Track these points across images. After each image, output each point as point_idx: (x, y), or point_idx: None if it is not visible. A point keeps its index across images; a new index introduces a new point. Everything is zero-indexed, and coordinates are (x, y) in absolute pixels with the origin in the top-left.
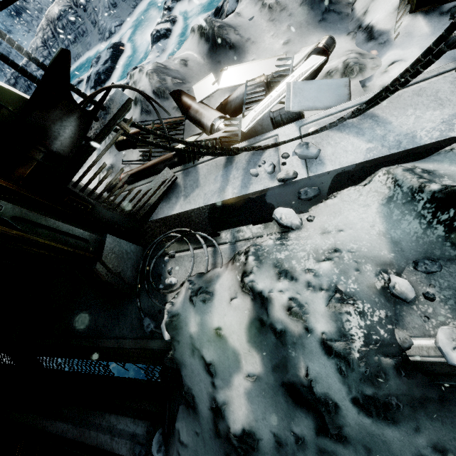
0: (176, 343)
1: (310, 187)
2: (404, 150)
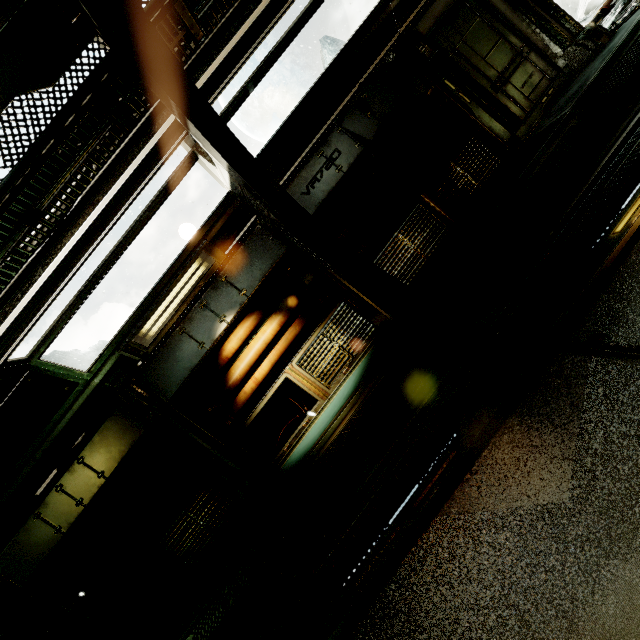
0: None
1: None
2: None
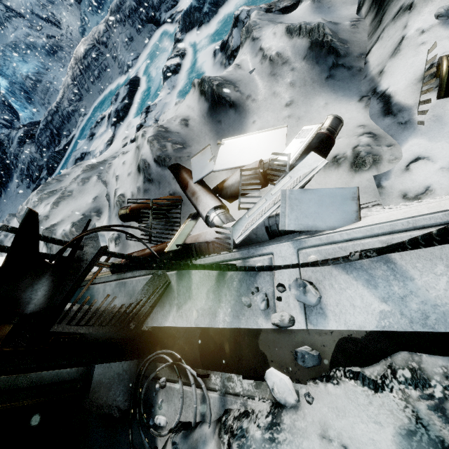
0: None
1: (309, 345)
2: (432, 332)
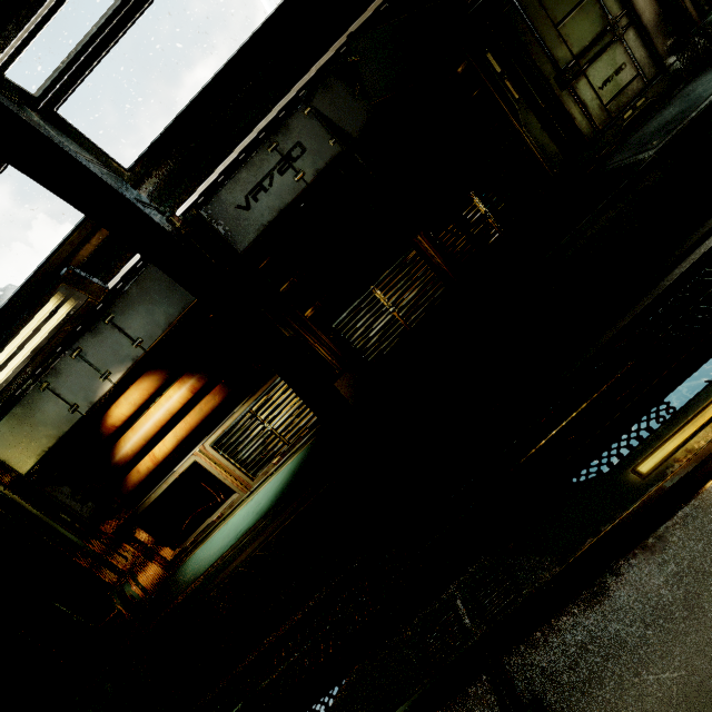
0: None
1: None
2: None
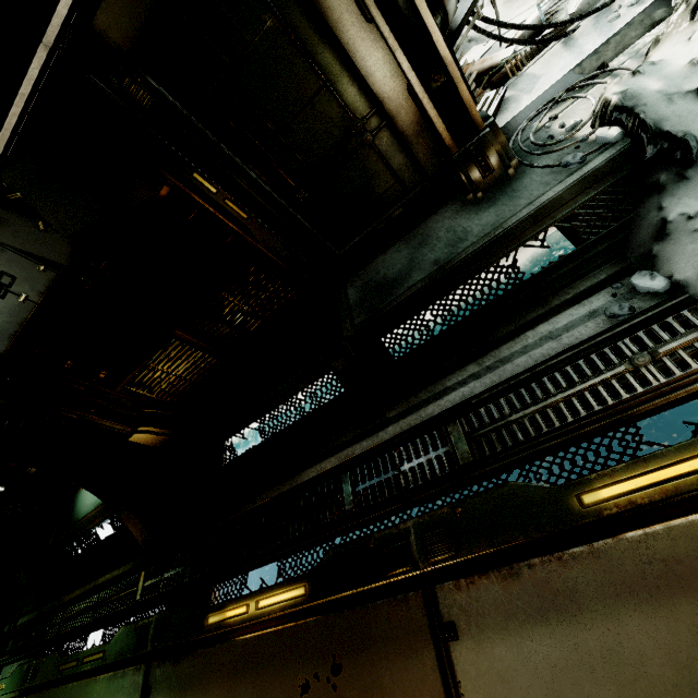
0: (642, 107)
1: None
2: None
